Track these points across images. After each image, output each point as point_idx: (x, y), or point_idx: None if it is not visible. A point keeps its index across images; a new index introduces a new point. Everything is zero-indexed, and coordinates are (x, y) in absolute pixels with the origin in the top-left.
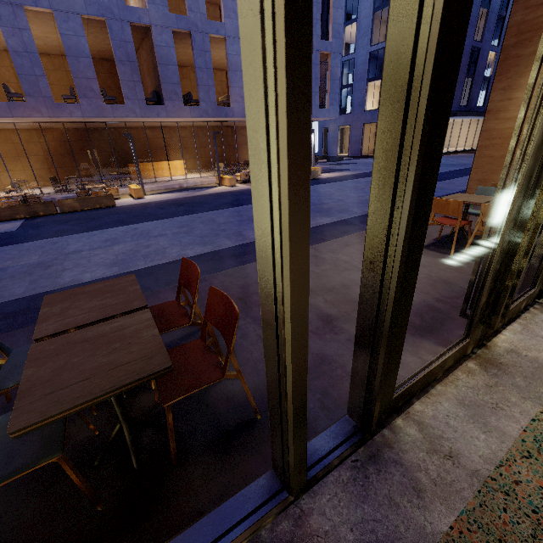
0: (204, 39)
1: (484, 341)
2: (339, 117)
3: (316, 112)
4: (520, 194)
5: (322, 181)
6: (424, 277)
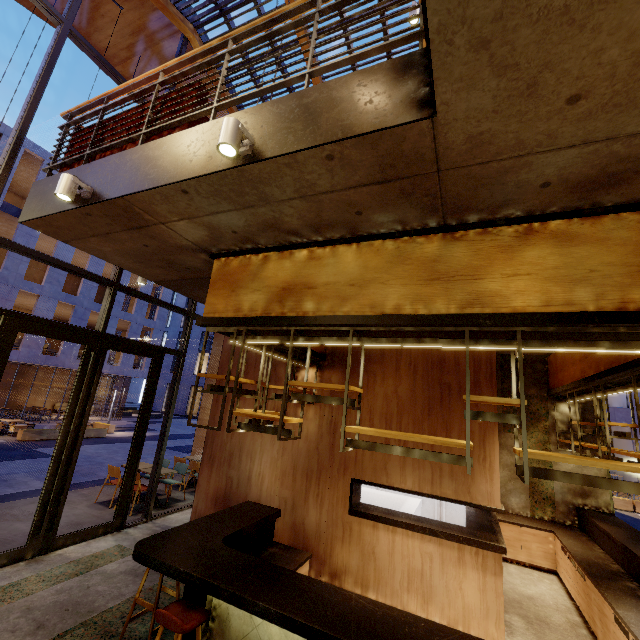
0: (12, 291)
1: (50, 552)
2: (170, 374)
3: (129, 371)
4: (54, 464)
5: (106, 441)
6: (67, 521)
